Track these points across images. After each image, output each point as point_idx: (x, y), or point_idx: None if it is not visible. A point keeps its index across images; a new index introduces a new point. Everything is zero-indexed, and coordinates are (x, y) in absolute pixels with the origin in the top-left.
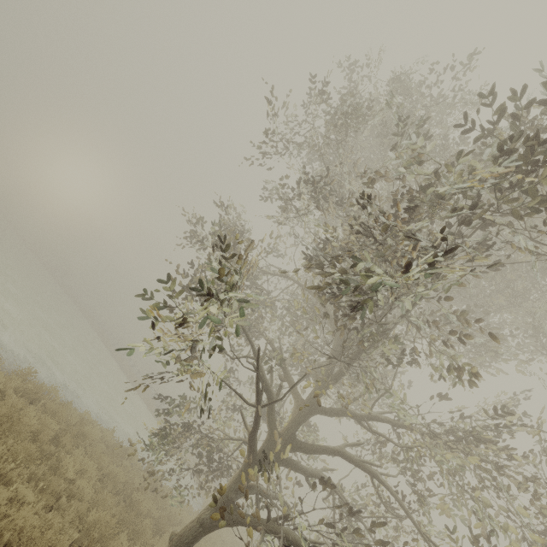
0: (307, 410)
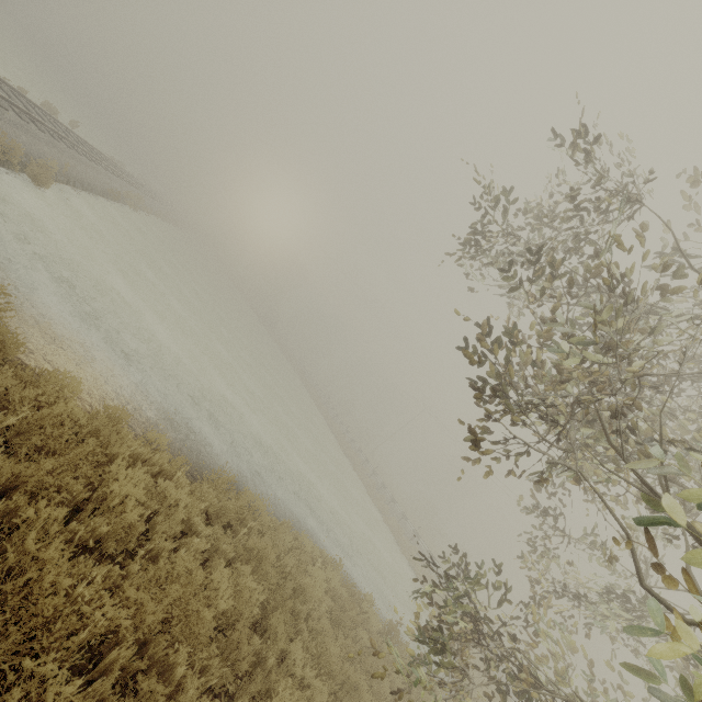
0: None
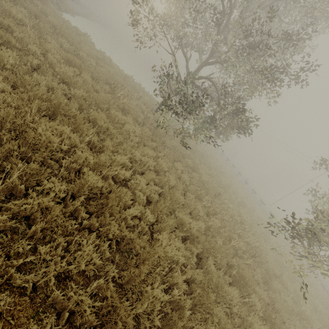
0: (202, 65)
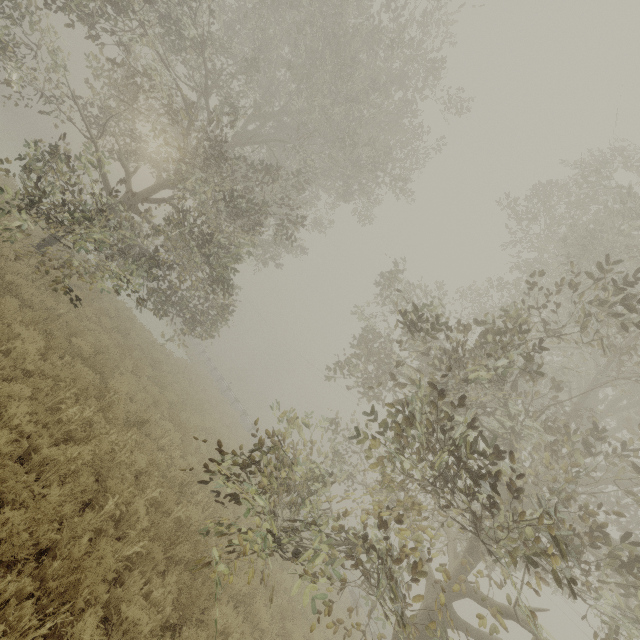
0: (159, 184)
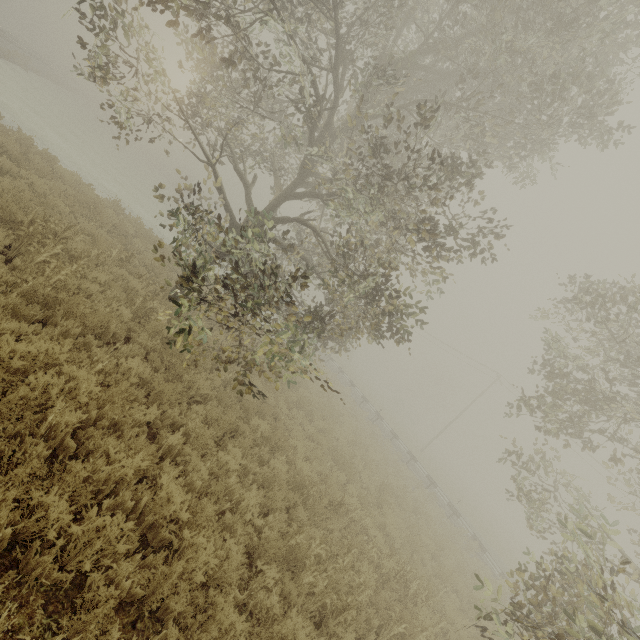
0: (282, 196)
